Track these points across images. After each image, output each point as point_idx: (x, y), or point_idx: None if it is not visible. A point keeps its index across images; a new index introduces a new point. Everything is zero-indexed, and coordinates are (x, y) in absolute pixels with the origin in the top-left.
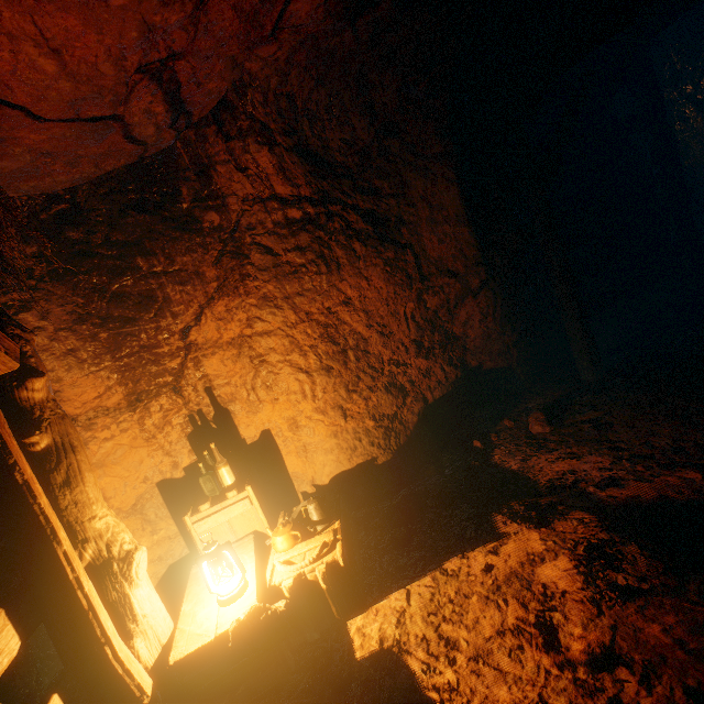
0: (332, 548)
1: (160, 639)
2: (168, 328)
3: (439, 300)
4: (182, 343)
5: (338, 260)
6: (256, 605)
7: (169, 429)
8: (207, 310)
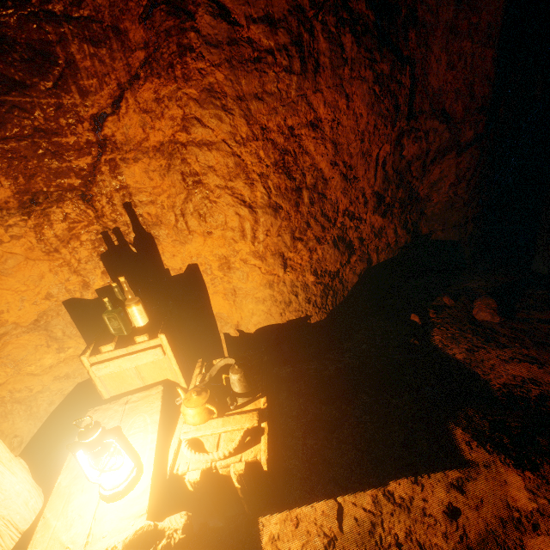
0: (255, 440)
1: (17, 526)
2: (74, 110)
3: (418, 149)
4: (93, 136)
5: (318, 56)
6: (143, 530)
7: (77, 245)
8: (128, 94)
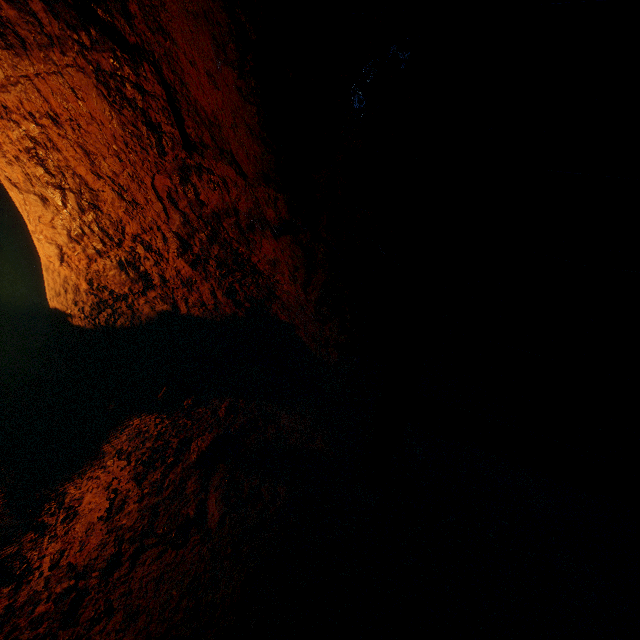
0: None
1: None
2: None
3: (222, 201)
4: None
5: (15, 27)
6: None
7: None
8: None
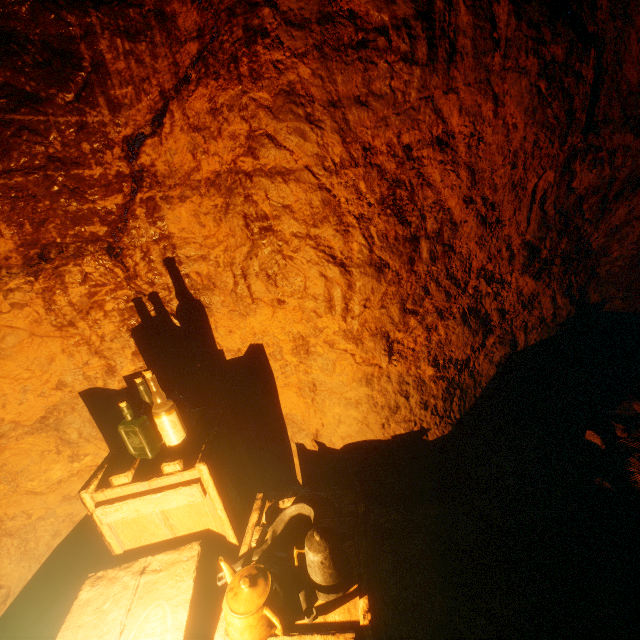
0: None
1: None
2: (101, 130)
3: (596, 178)
4: (126, 167)
5: (455, 36)
6: None
7: (100, 316)
8: (174, 106)
